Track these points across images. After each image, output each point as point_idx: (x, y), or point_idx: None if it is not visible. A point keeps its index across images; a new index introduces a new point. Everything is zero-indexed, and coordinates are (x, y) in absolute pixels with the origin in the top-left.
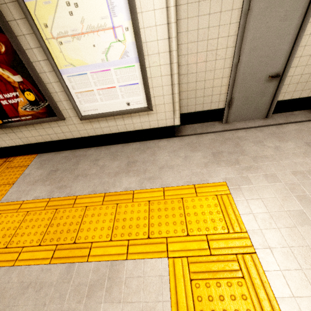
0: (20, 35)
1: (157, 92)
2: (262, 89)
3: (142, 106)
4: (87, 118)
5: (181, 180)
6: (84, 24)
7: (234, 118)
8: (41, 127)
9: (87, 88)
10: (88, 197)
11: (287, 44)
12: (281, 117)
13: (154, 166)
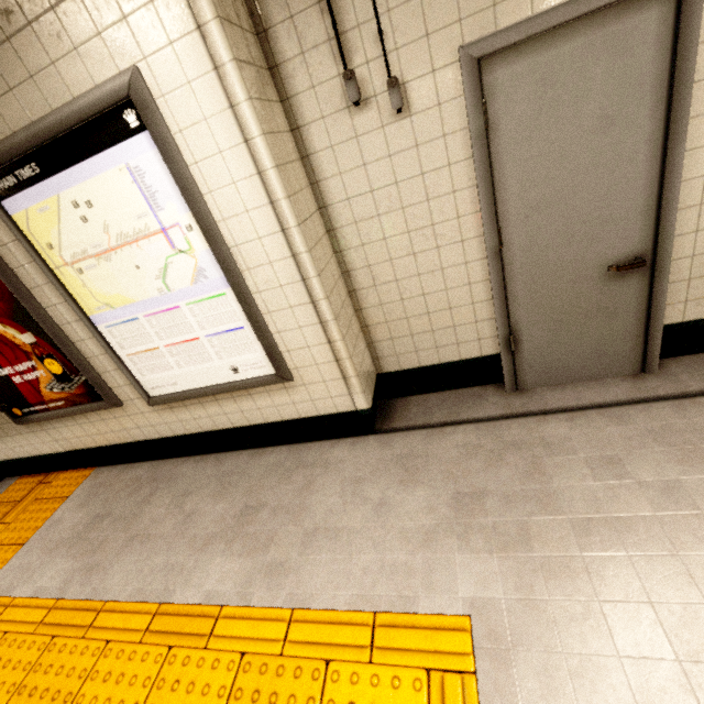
0: (17, 267)
1: (292, 341)
2: (599, 300)
3: (266, 373)
4: (160, 402)
5: (346, 586)
6: (110, 232)
7: (538, 378)
8: (85, 419)
9: (146, 345)
10: (124, 609)
11: (639, 182)
12: (696, 370)
13: (296, 527)
